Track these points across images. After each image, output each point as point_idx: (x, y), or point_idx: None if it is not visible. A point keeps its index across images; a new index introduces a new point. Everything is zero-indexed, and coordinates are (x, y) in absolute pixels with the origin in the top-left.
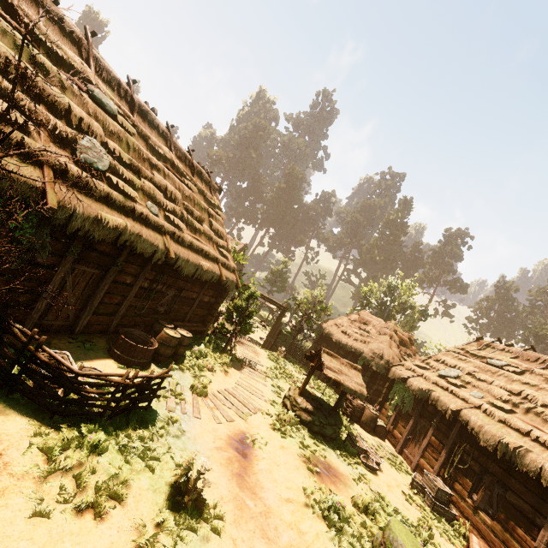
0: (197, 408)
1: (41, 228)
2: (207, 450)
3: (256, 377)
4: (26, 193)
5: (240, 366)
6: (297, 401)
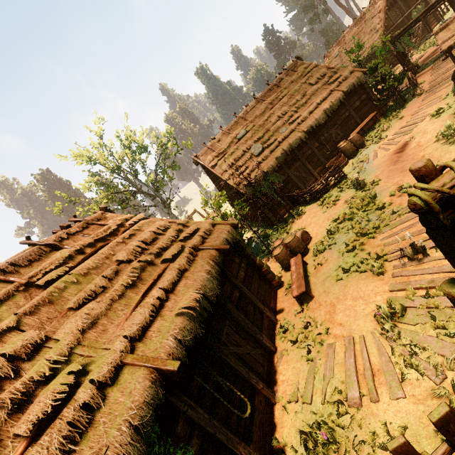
0: (375, 156)
1: (274, 175)
2: (378, 166)
3: (439, 88)
4: (262, 175)
5: (422, 97)
6: (454, 79)
